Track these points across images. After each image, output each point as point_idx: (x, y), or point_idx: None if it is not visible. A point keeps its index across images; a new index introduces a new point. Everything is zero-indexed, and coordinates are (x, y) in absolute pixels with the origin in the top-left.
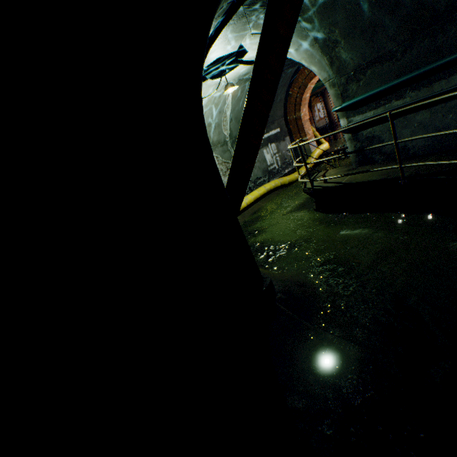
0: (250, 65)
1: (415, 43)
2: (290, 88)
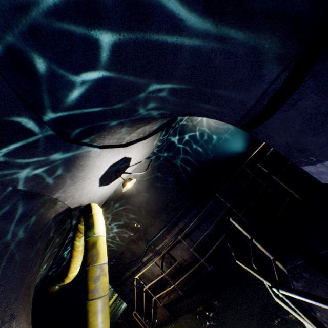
0: None
1: None
2: None
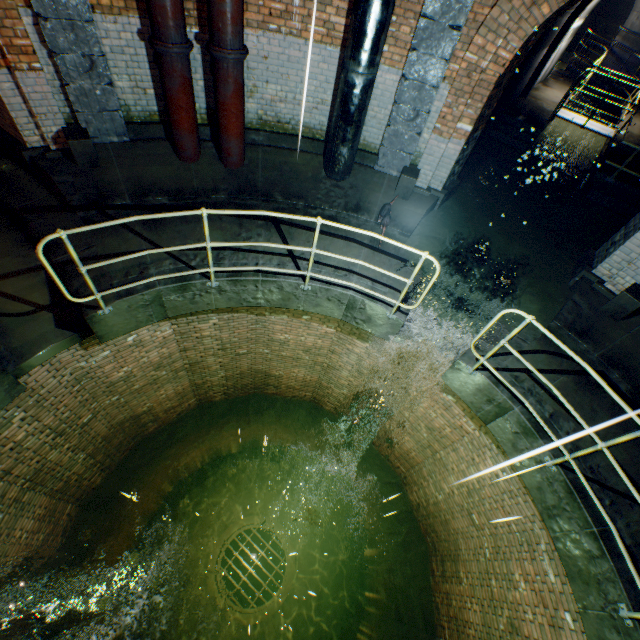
0: None
1: None
2: None
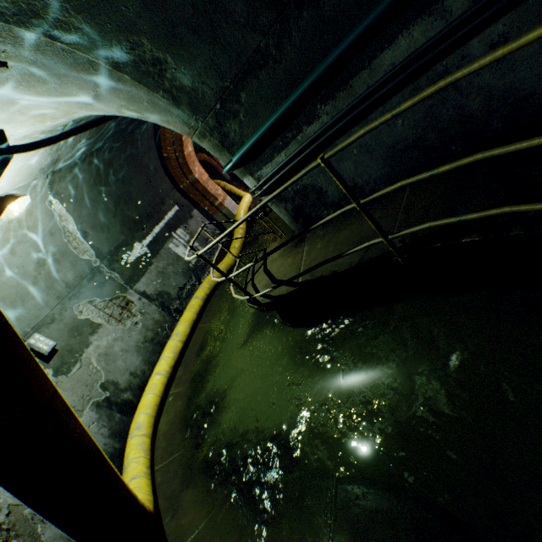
0: (46, 146)
1: (291, 23)
2: (162, 150)
